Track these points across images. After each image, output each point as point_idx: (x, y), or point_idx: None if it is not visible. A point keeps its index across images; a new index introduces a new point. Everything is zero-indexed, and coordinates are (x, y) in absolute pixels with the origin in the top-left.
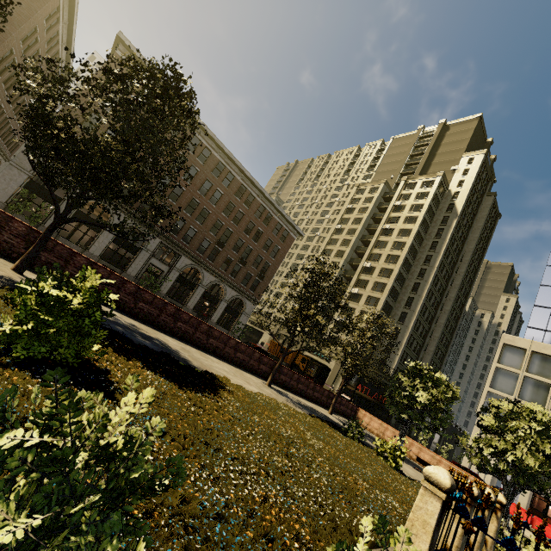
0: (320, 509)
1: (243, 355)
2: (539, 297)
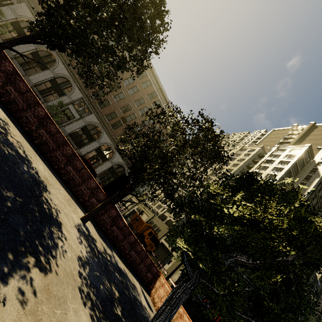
0: None
1: None
2: None
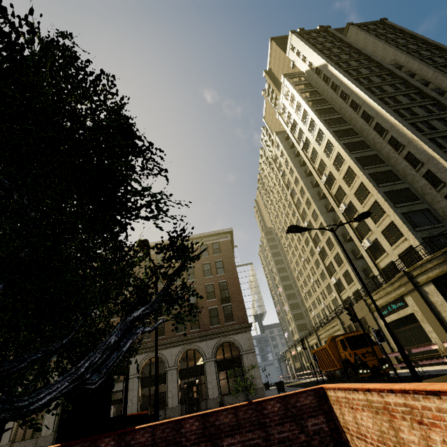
0: None
1: None
2: None
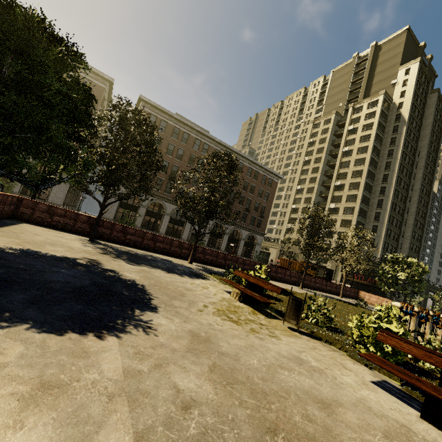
0: None
1: (280, 274)
2: None
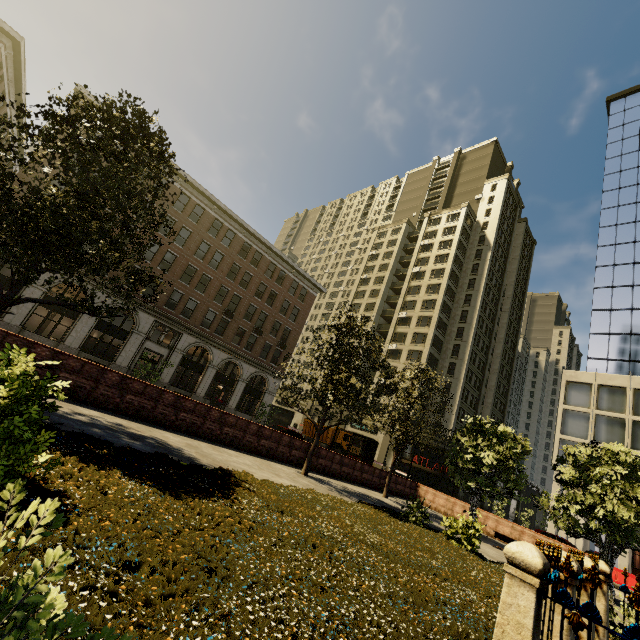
0: (380, 631)
1: (268, 441)
2: (593, 323)
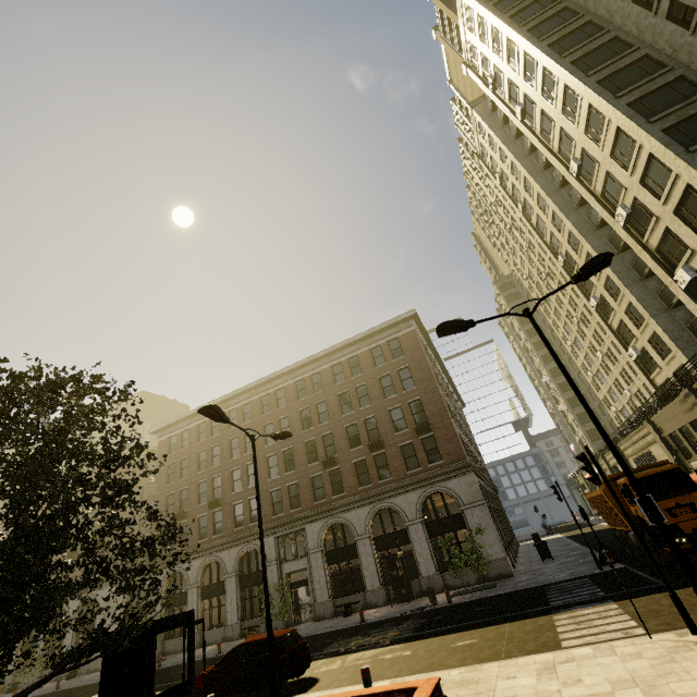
0: None
1: None
2: None
